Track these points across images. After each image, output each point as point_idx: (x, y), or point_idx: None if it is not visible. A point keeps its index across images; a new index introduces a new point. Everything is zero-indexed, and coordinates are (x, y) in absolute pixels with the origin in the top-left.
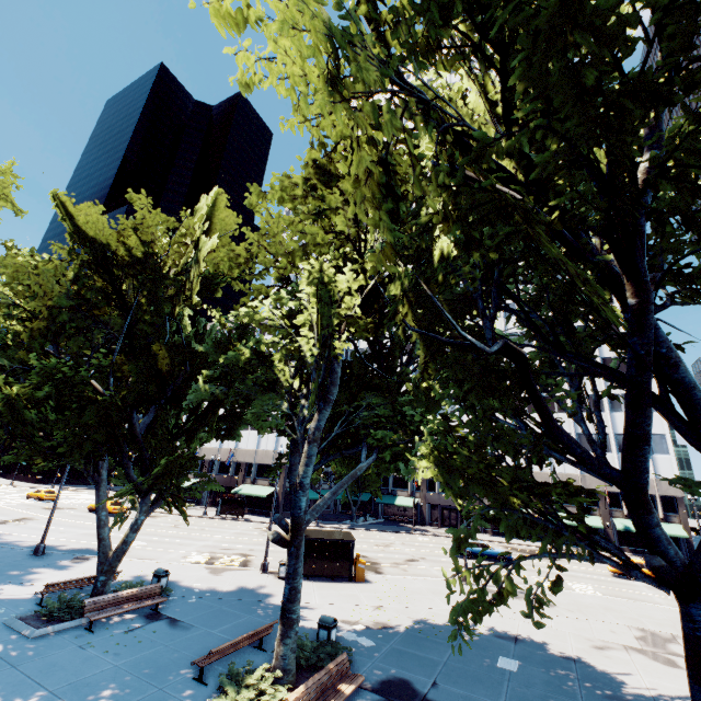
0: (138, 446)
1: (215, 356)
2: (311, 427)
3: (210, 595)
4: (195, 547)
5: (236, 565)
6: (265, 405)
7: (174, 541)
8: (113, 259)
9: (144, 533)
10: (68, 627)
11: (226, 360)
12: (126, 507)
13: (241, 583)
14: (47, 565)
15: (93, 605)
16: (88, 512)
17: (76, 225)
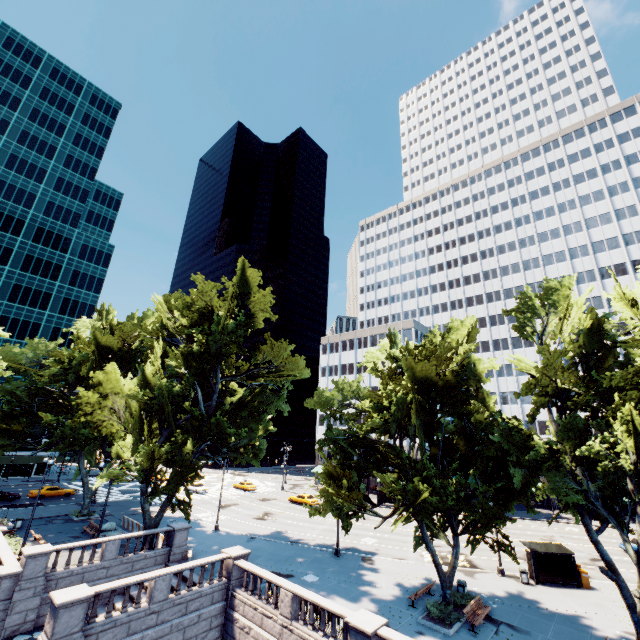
0: (470, 509)
1: (507, 446)
2: (639, 517)
3: (498, 600)
4: (412, 543)
5: (468, 566)
6: (557, 482)
7: (390, 537)
8: (432, 387)
9: (359, 528)
10: (457, 627)
11: (532, 456)
12: (317, 500)
13: (502, 587)
14: (359, 566)
15: (467, 614)
16: (289, 502)
17: (414, 372)
